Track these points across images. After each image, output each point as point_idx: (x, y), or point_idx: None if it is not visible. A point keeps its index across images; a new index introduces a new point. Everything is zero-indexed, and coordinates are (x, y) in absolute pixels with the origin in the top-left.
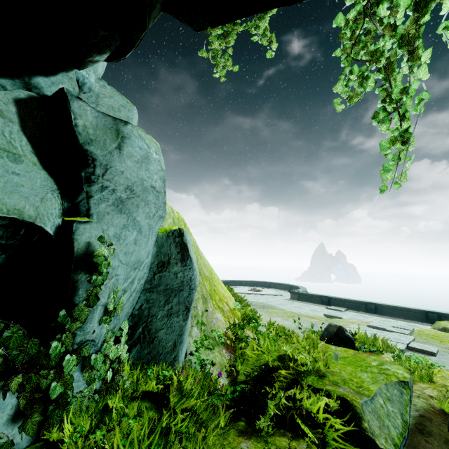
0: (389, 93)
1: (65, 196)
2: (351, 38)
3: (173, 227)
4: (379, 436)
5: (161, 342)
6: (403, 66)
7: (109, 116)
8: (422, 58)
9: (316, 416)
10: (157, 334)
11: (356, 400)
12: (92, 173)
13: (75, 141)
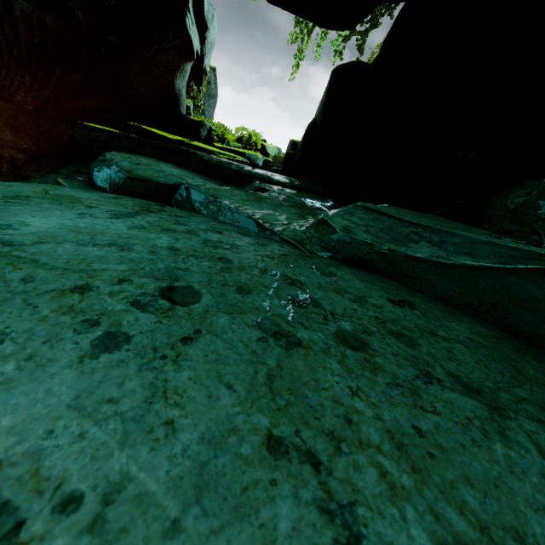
0: (300, 49)
1: (200, 43)
2: (298, 20)
3: (212, 65)
4: (268, 152)
5: (206, 116)
6: (306, 42)
7: (210, 5)
8: (309, 43)
9: (257, 138)
10: (205, 112)
11: (265, 145)
12: (207, 35)
13: (205, 19)
